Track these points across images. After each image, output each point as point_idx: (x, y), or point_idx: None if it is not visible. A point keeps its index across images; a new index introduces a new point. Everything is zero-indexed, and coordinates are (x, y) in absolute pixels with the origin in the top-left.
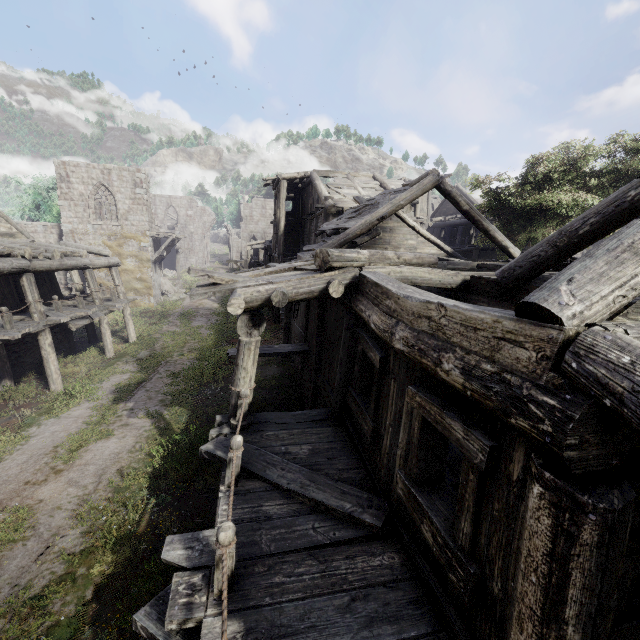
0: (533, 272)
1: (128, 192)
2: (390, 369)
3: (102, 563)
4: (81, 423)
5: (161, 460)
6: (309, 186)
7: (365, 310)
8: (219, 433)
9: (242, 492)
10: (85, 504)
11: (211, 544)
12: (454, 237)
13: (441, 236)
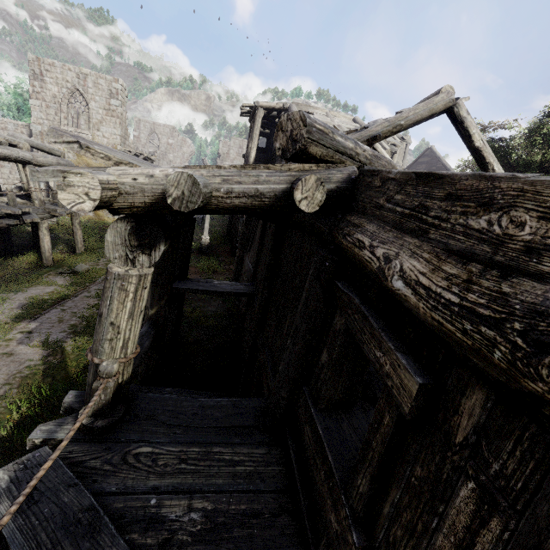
0: None
1: (103, 101)
2: (457, 435)
3: None
4: None
5: (22, 419)
6: None
7: (373, 243)
8: (47, 437)
9: None
10: None
11: None
12: None
13: None
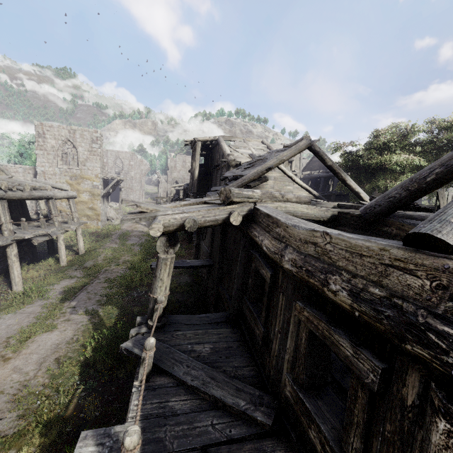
0: (390, 209)
1: (87, 146)
2: (279, 284)
3: (30, 446)
4: (32, 318)
5: (92, 350)
6: (217, 146)
7: (258, 235)
8: (138, 332)
9: (152, 387)
10: (24, 389)
11: (120, 440)
12: (318, 186)
13: (308, 185)
